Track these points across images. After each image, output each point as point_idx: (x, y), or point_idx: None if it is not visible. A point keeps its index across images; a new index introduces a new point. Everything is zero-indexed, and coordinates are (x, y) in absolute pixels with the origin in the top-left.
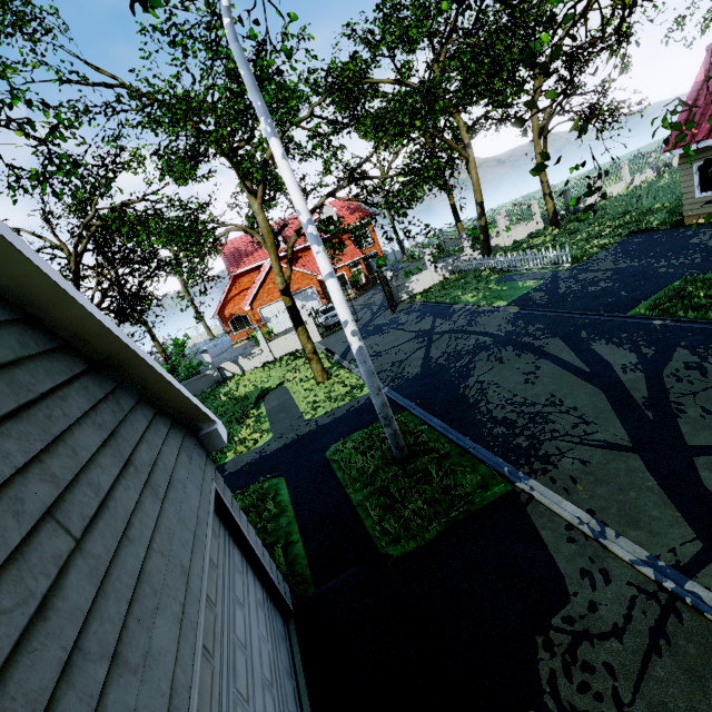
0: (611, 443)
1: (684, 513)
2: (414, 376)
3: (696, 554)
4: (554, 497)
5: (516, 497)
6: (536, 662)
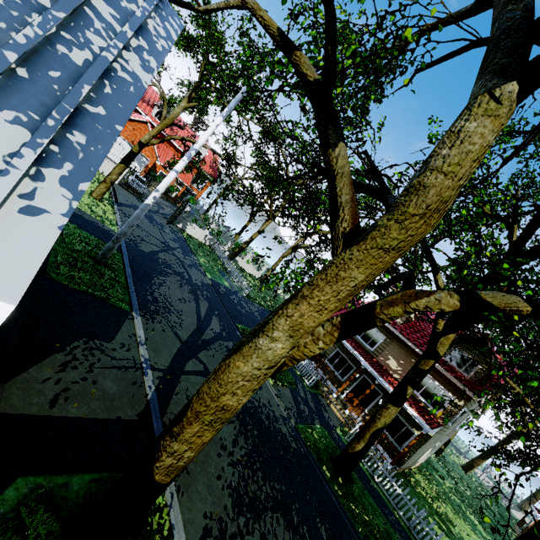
0: (179, 335)
1: (172, 362)
2: (142, 250)
3: (161, 369)
4: (141, 326)
5: (128, 314)
6: (76, 341)
